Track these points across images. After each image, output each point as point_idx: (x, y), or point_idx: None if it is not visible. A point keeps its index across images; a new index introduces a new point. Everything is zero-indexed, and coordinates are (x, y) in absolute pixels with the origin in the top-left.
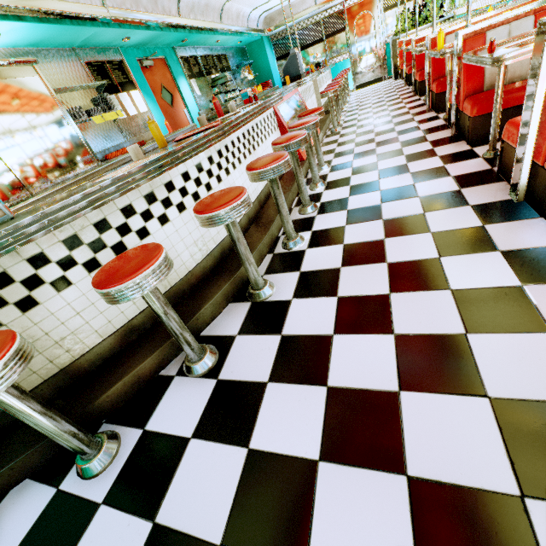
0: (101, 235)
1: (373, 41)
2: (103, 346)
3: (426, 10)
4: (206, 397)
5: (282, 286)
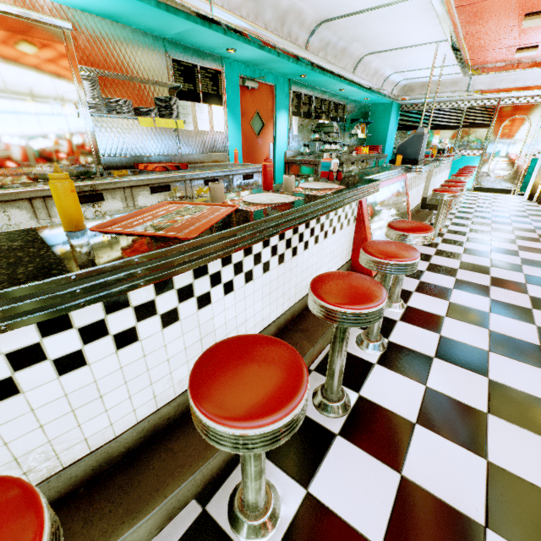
0: None
1: (517, 149)
2: None
3: None
4: None
5: None
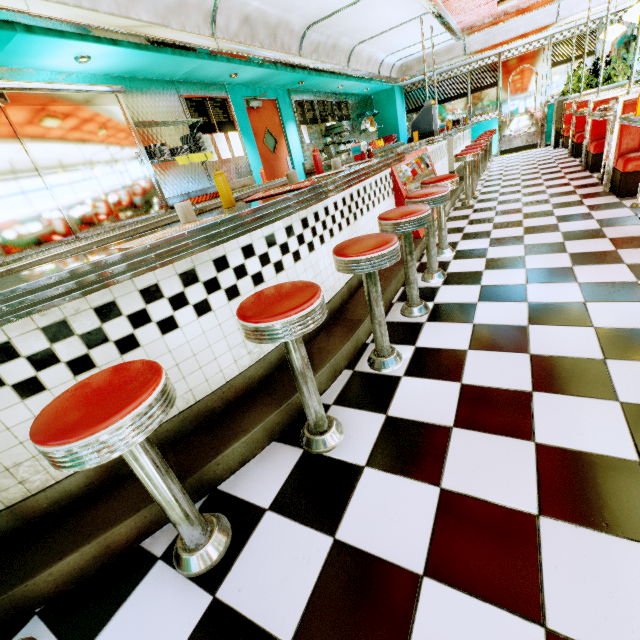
0: (104, 323)
1: (531, 100)
2: (76, 480)
3: (611, 68)
4: (186, 633)
5: (355, 434)
